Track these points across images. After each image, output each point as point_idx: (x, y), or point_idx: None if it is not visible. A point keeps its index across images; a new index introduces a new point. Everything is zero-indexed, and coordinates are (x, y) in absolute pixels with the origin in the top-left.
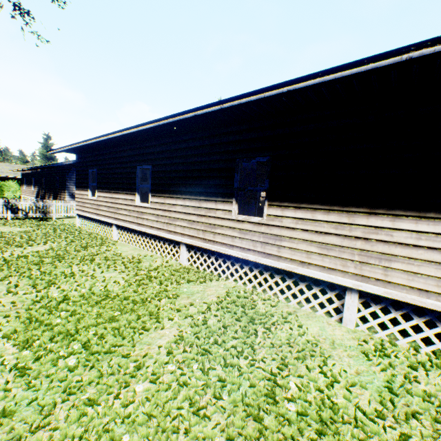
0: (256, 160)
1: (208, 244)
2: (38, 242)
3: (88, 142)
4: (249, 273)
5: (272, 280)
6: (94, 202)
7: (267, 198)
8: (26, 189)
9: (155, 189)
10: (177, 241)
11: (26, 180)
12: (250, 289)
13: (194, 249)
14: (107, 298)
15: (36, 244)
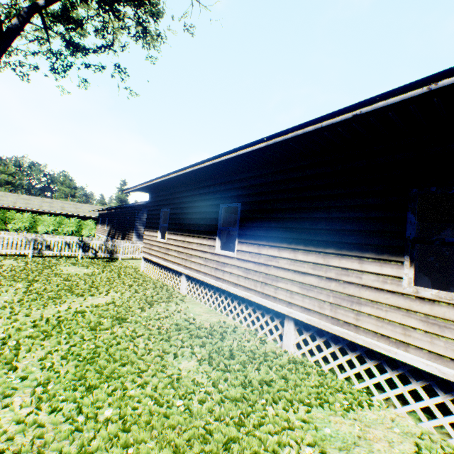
0: None
1: (343, 328)
2: (100, 291)
3: (167, 177)
4: (453, 409)
5: None
6: (163, 245)
7: None
8: (100, 228)
9: (244, 233)
10: (277, 311)
11: (101, 220)
12: None
13: (310, 330)
14: (191, 437)
15: (97, 294)
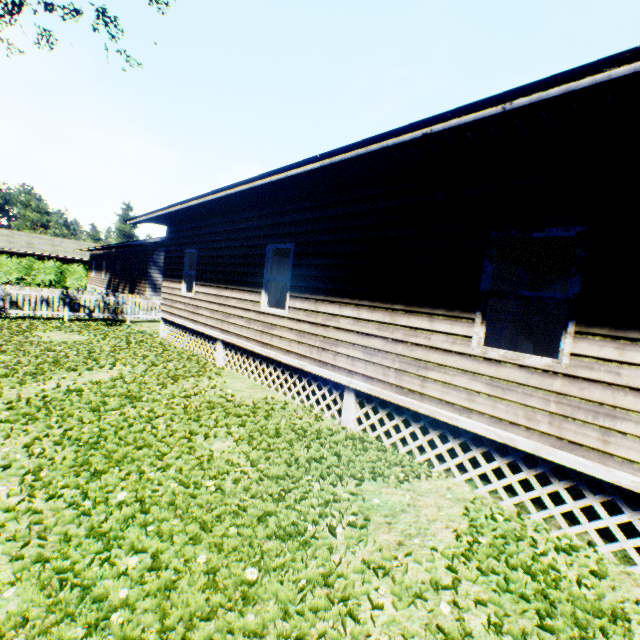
0: (545, 233)
1: (407, 397)
2: (102, 364)
3: (190, 203)
4: (507, 472)
5: (577, 503)
6: (190, 302)
7: (574, 318)
8: (94, 277)
9: (298, 285)
10: (336, 382)
11: (95, 264)
12: (510, 509)
13: (373, 402)
14: (222, 514)
15: (97, 368)
